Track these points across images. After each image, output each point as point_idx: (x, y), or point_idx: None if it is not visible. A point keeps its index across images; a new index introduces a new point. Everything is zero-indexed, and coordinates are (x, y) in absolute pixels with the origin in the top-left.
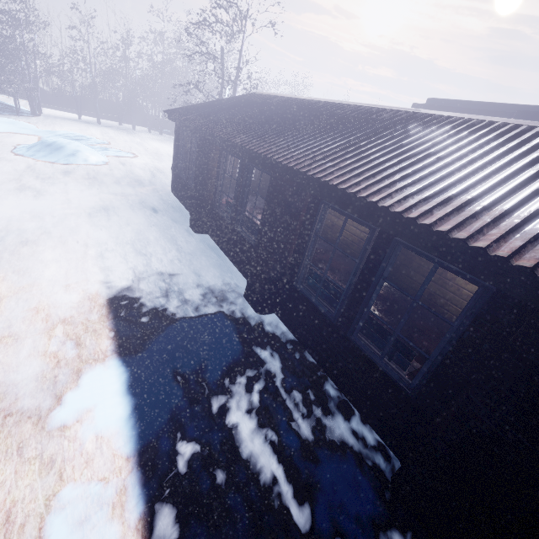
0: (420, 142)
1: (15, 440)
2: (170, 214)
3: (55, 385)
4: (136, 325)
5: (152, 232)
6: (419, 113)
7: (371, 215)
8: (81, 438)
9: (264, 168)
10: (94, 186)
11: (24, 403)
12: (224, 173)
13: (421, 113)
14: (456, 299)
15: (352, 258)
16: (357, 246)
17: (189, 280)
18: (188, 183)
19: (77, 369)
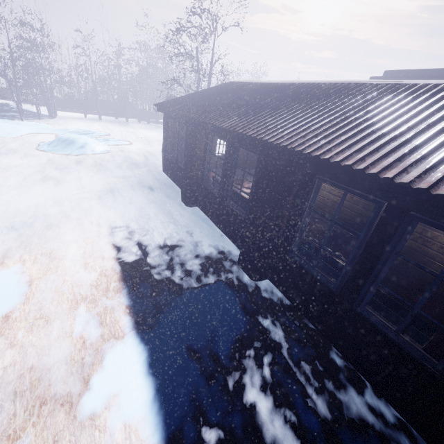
0: (416, 112)
1: (50, 433)
2: (164, 191)
3: (82, 367)
4: (148, 300)
5: (151, 209)
6: (402, 84)
7: (383, 190)
8: (110, 427)
9: (254, 148)
10: (101, 172)
11: (56, 389)
12: (210, 153)
13: (404, 83)
14: (439, 256)
15: (355, 232)
16: (331, 209)
17: (188, 251)
18: (177, 163)
19: (101, 349)
